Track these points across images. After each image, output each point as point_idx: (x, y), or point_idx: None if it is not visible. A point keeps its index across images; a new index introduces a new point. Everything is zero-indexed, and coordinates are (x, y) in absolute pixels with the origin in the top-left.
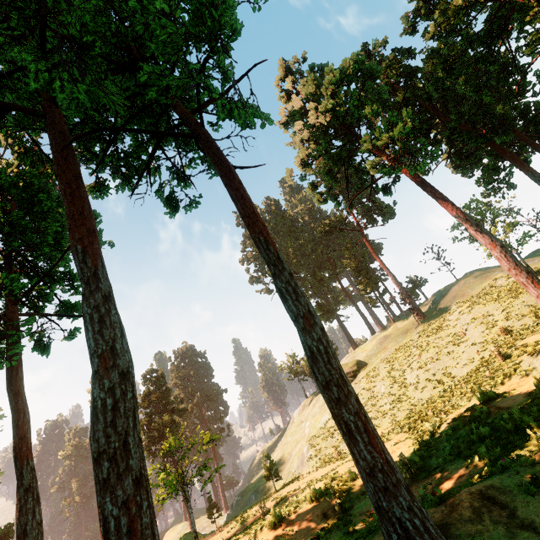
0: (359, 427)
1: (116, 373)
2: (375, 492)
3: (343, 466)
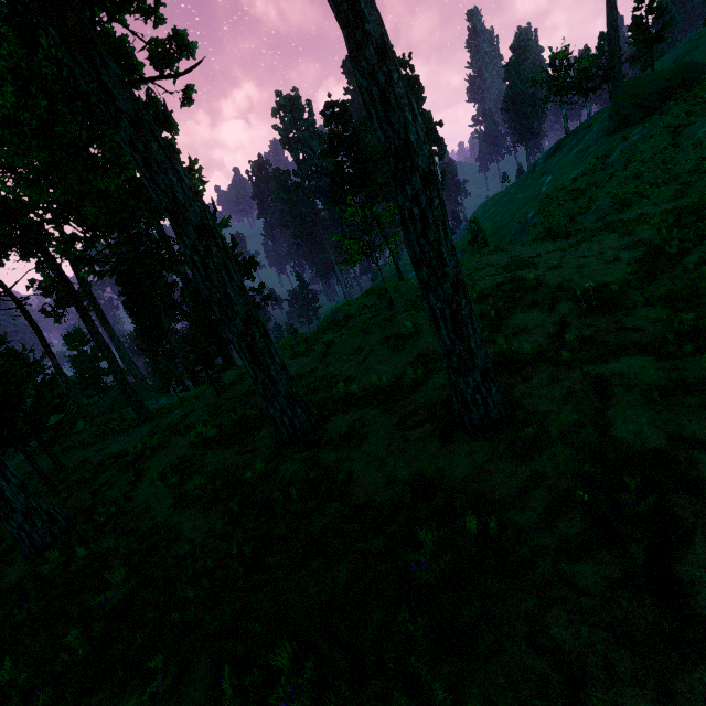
0: (445, 315)
1: (191, 229)
2: (448, 368)
3: (550, 256)
